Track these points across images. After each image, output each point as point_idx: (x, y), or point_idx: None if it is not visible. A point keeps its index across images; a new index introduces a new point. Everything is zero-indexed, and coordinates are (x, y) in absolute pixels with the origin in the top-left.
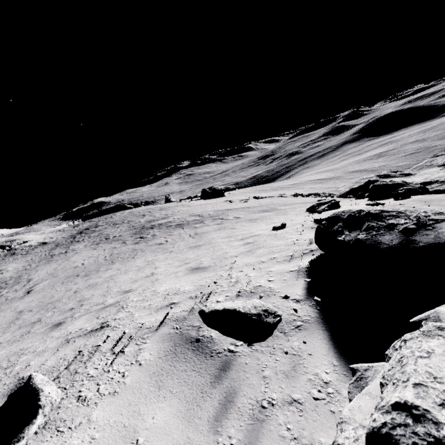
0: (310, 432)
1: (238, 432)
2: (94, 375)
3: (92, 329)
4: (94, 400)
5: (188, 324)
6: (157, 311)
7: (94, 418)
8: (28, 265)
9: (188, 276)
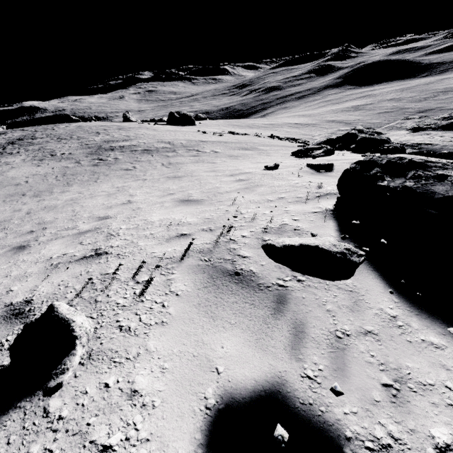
0: (394, 358)
1: (322, 359)
2: (125, 304)
3: (84, 255)
4: (141, 330)
5: (217, 257)
6: (168, 241)
7: (152, 349)
8: None
9: (181, 208)
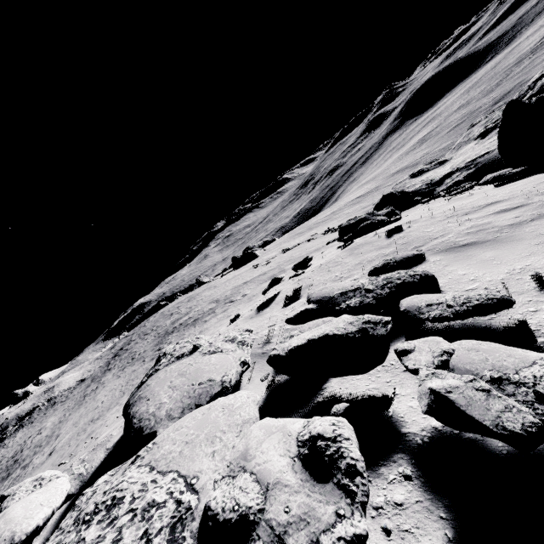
0: None
1: None
2: None
3: None
4: None
5: None
6: None
7: None
8: (64, 415)
9: None
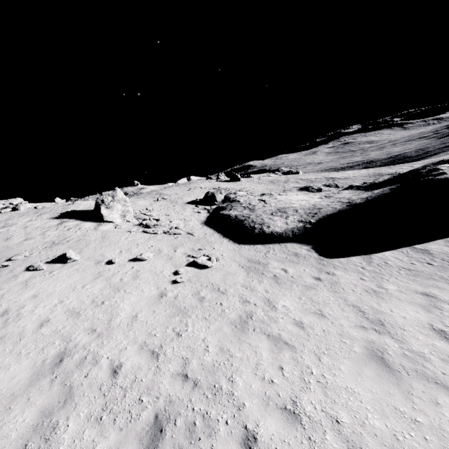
0: None
1: None
2: None
3: None
4: None
5: None
6: None
7: None
8: None
9: None
